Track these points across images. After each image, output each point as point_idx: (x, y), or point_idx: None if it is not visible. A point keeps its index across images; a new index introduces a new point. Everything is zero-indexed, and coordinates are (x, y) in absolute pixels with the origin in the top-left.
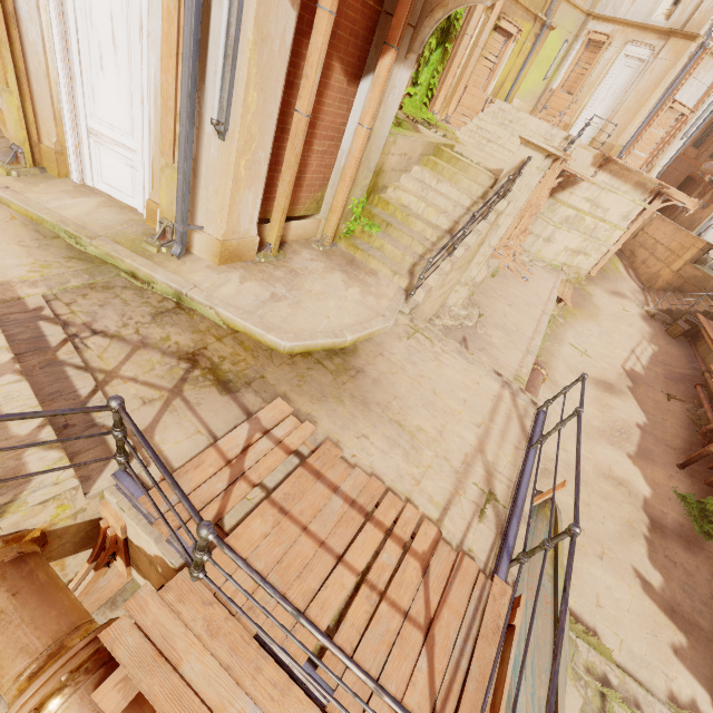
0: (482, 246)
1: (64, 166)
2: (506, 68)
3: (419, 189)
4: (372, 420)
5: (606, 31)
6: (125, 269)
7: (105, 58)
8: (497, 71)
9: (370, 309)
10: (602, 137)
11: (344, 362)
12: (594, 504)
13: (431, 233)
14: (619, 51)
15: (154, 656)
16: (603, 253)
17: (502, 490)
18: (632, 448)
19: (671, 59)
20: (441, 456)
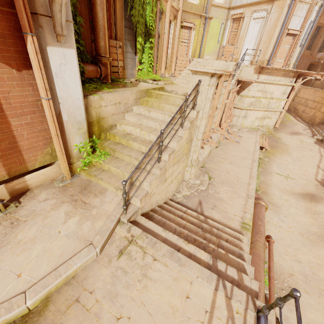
0: (193, 141)
1: None
2: (194, 43)
3: (137, 120)
4: None
5: (240, 12)
6: None
7: None
8: (190, 46)
9: (80, 239)
10: (256, 59)
11: None
12: None
13: (144, 148)
14: (250, 18)
15: None
16: (278, 114)
17: None
18: None
19: (278, 11)
20: None
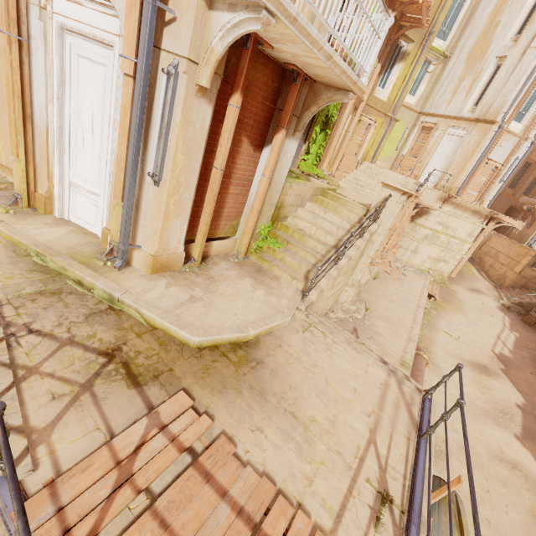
0: (362, 257)
1: (50, 206)
2: (369, 143)
3: (311, 218)
4: (268, 411)
5: (433, 121)
6: (74, 278)
7: (86, 139)
8: (363, 145)
9: (272, 307)
10: (442, 182)
11: (246, 354)
12: (493, 489)
13: (321, 248)
14: (444, 132)
15: None
16: (458, 260)
17: (397, 489)
18: (517, 428)
19: (480, 135)
20: (334, 449)
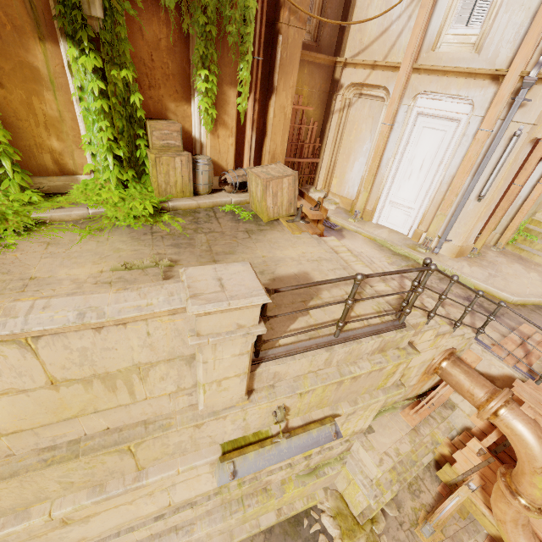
0: None
1: (370, 217)
2: None
3: None
4: None
5: None
6: (416, 259)
7: (412, 174)
8: None
9: None
10: None
11: None
12: None
13: None
14: None
15: (538, 403)
16: None
17: None
18: None
19: None
20: None
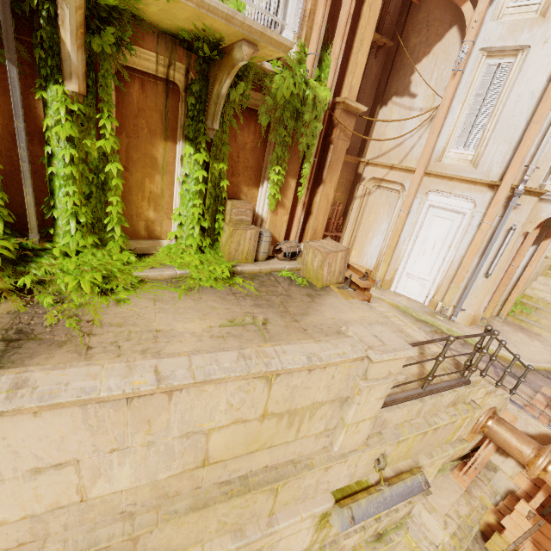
0: None
1: (389, 285)
2: None
3: (548, 289)
4: None
5: None
6: (437, 325)
7: (426, 252)
8: None
9: None
10: None
11: None
12: None
13: None
14: None
15: None
16: None
17: None
18: None
19: None
20: None
